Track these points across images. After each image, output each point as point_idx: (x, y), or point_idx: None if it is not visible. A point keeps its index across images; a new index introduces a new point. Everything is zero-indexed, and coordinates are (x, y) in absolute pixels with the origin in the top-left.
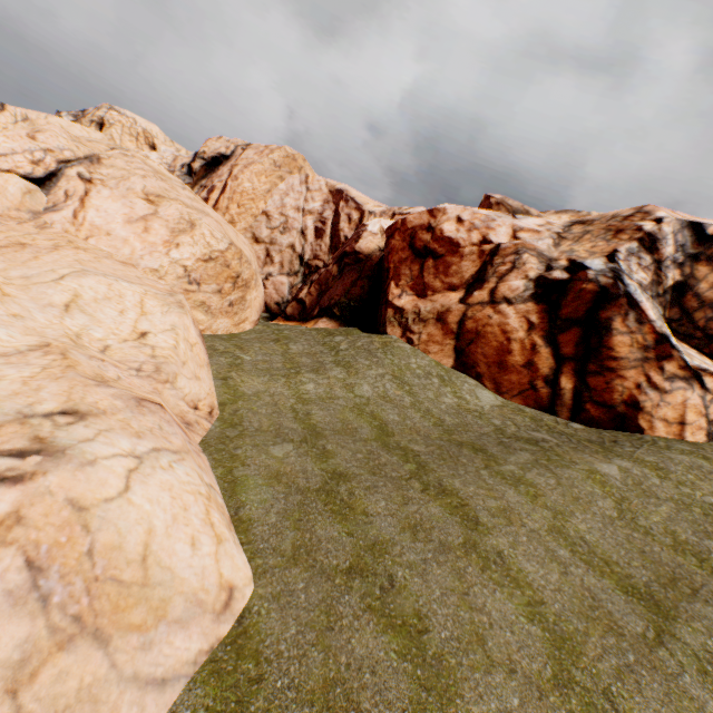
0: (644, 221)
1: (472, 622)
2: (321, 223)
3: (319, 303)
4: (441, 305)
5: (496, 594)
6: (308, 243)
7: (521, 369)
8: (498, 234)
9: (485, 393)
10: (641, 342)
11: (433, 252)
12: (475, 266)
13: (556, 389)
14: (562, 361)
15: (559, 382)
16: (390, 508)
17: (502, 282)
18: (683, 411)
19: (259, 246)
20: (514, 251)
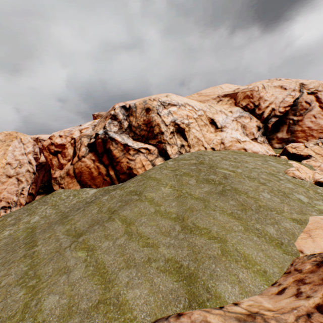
0: (112, 111)
1: (1, 280)
2: (35, 155)
3: (36, 190)
4: (66, 169)
5: (20, 265)
6: (34, 166)
7: (99, 176)
8: (76, 134)
9: (93, 191)
10: (120, 149)
11: (58, 151)
12: (72, 149)
13: (110, 176)
14: (107, 167)
15: (110, 173)
16: (2, 261)
17: (80, 151)
18: (142, 162)
19: (12, 179)
20: (79, 139)
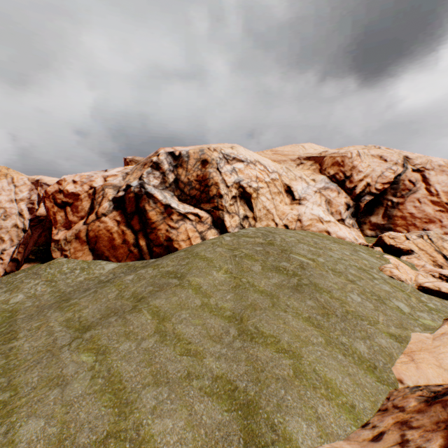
0: (154, 157)
1: None
2: (31, 204)
3: (24, 256)
4: (76, 230)
5: None
6: (26, 219)
7: (123, 245)
8: (98, 182)
9: (111, 265)
10: (160, 211)
11: (68, 202)
12: (89, 203)
13: (140, 247)
14: (137, 233)
15: (140, 243)
16: None
17: (101, 206)
18: (188, 233)
19: None
20: (102, 189)
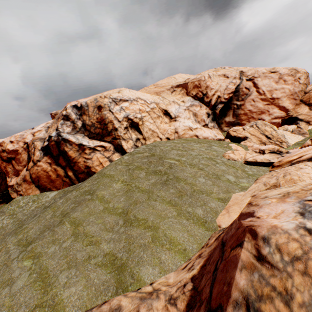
0: (64, 111)
1: None
2: None
3: None
4: (22, 175)
5: None
6: None
7: (57, 178)
8: (29, 138)
9: (53, 193)
10: (76, 150)
11: (12, 157)
12: (26, 154)
13: (69, 177)
14: (65, 168)
15: (69, 174)
16: None
17: (35, 155)
18: (99, 160)
19: None
20: (32, 143)
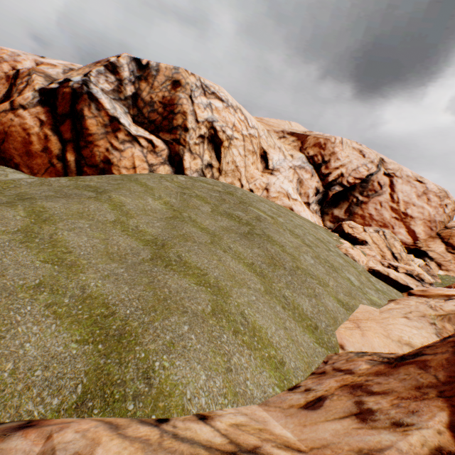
0: (113, 57)
1: None
2: None
3: None
4: None
5: None
6: None
7: (42, 153)
8: (25, 66)
9: (19, 175)
10: (103, 122)
11: None
12: (6, 88)
13: (66, 162)
14: (66, 143)
15: (67, 157)
16: None
17: (22, 95)
18: (134, 161)
19: None
20: (28, 74)
